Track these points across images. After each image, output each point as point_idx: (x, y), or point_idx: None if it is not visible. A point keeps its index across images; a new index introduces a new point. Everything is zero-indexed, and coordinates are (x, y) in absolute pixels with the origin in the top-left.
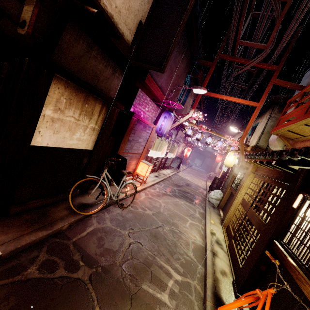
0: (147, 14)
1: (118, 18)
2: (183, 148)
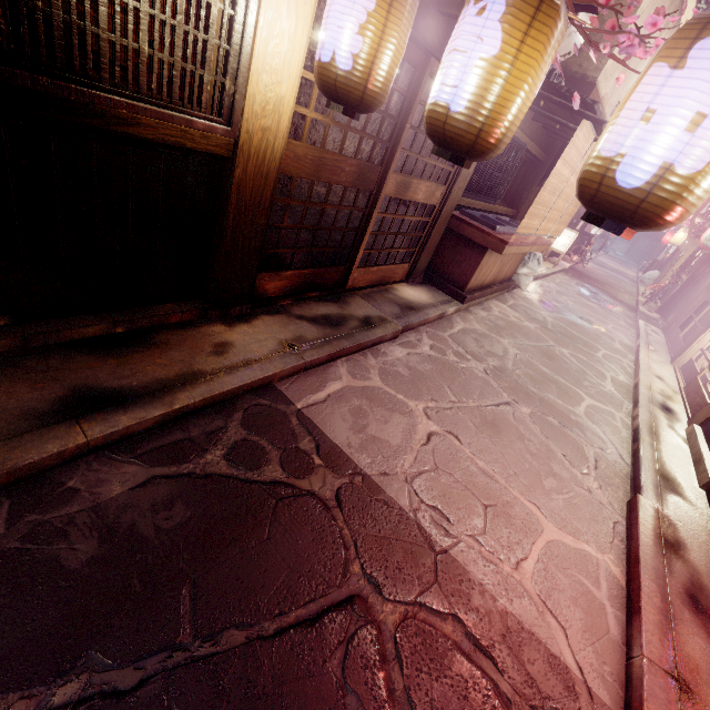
0: None
1: None
2: None
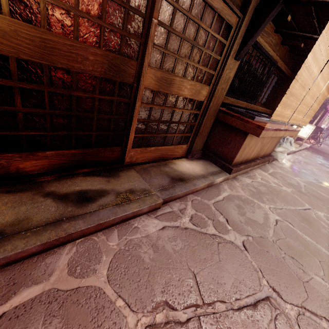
0: None
1: None
2: None
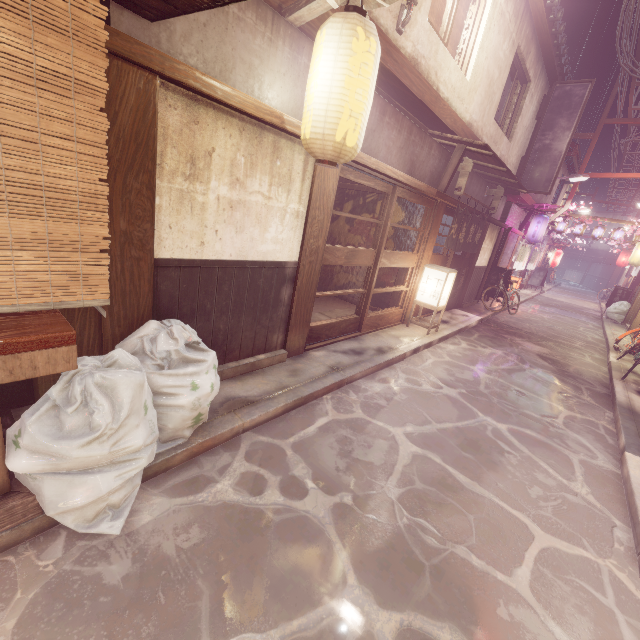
0: (529, 151)
1: (512, 168)
2: (545, 254)
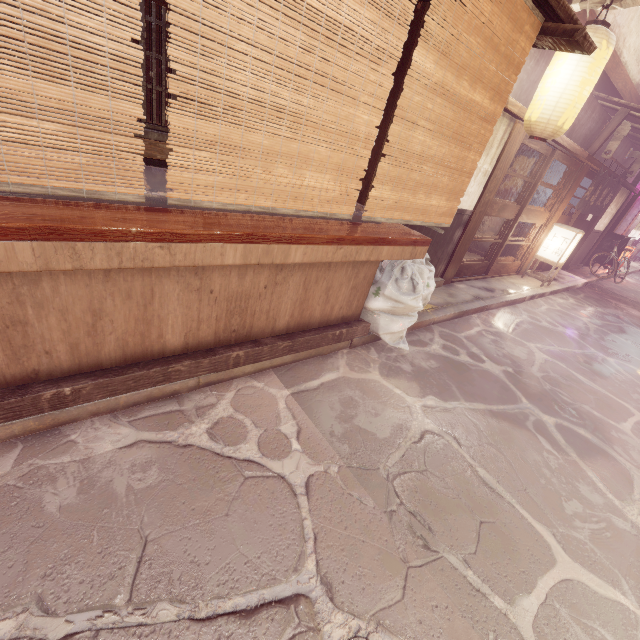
0: None
1: None
2: None
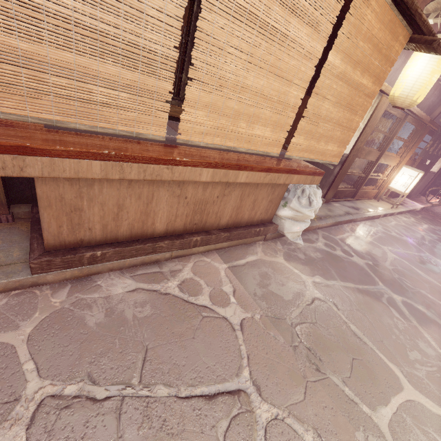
0: None
1: None
2: None
